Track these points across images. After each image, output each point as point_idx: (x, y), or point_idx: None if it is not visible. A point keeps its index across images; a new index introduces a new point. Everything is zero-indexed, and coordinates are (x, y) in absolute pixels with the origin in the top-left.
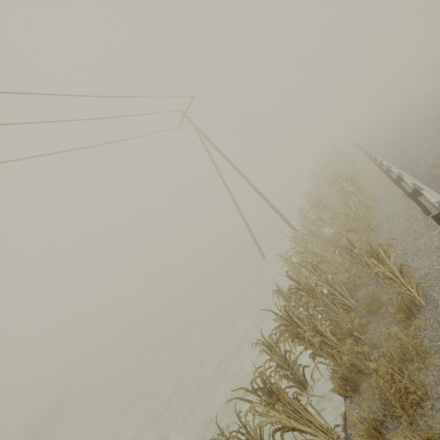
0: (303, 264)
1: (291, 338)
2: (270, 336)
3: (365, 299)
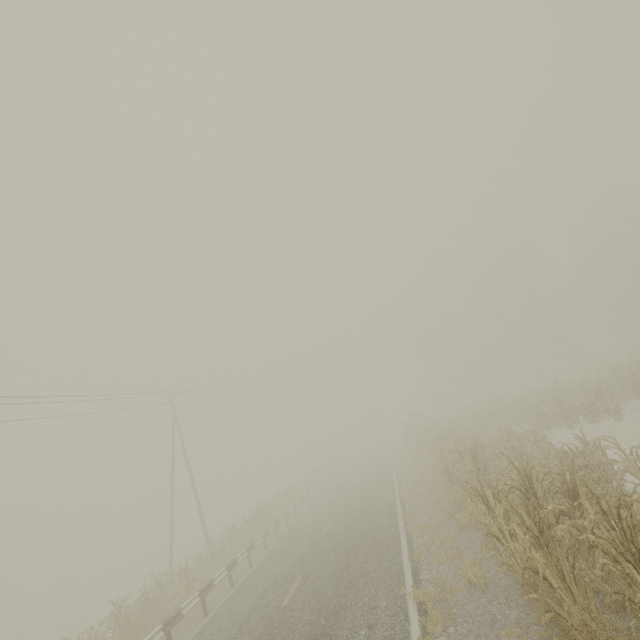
0: (171, 584)
1: (111, 619)
2: (104, 633)
3: (171, 610)
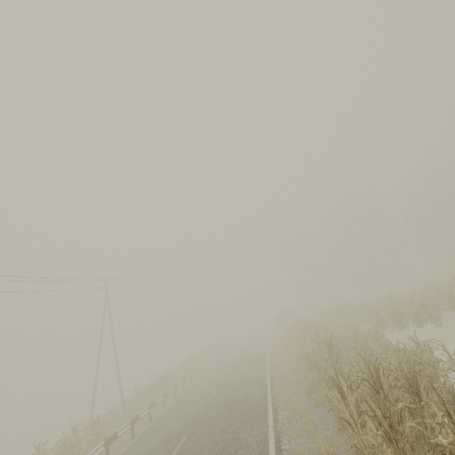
0: (86, 431)
1: None
2: None
3: (82, 454)
